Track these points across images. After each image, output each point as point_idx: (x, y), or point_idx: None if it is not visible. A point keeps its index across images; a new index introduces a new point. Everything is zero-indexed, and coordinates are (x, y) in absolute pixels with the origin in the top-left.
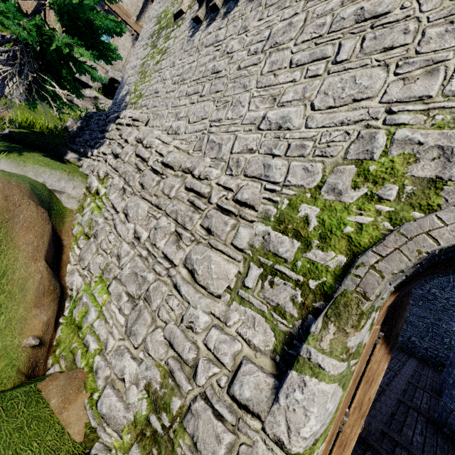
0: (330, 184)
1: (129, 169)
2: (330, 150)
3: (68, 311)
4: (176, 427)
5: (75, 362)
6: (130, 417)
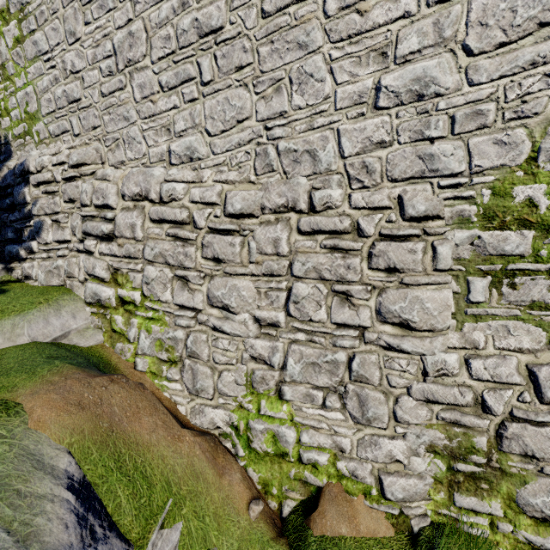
0: (549, 150)
1: (165, 247)
2: (530, 106)
3: (242, 450)
4: (497, 457)
5: (309, 484)
6: (430, 481)
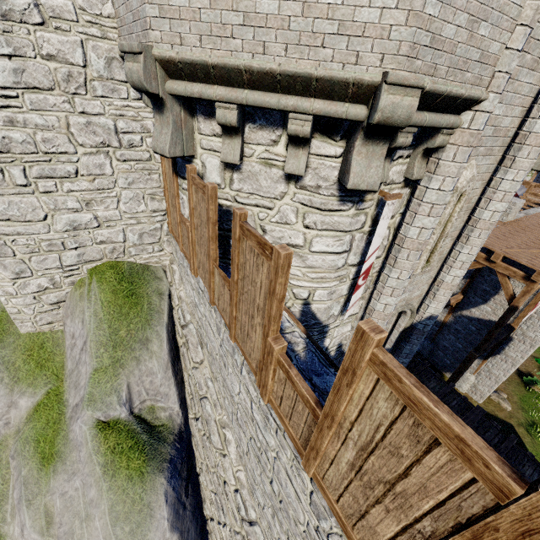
0: None
1: None
2: None
3: None
4: None
5: None
6: None
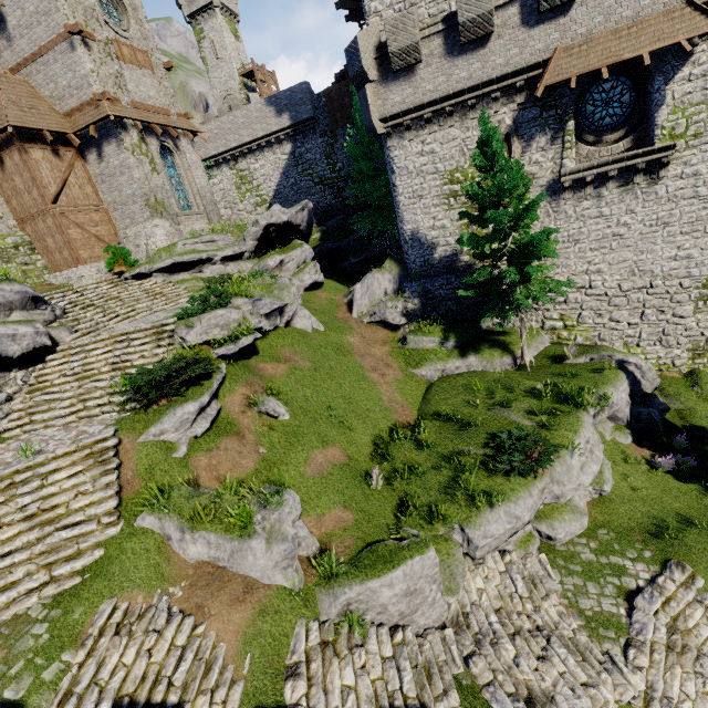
0: None
1: (593, 304)
2: None
3: None
4: (706, 347)
5: None
6: (687, 359)
